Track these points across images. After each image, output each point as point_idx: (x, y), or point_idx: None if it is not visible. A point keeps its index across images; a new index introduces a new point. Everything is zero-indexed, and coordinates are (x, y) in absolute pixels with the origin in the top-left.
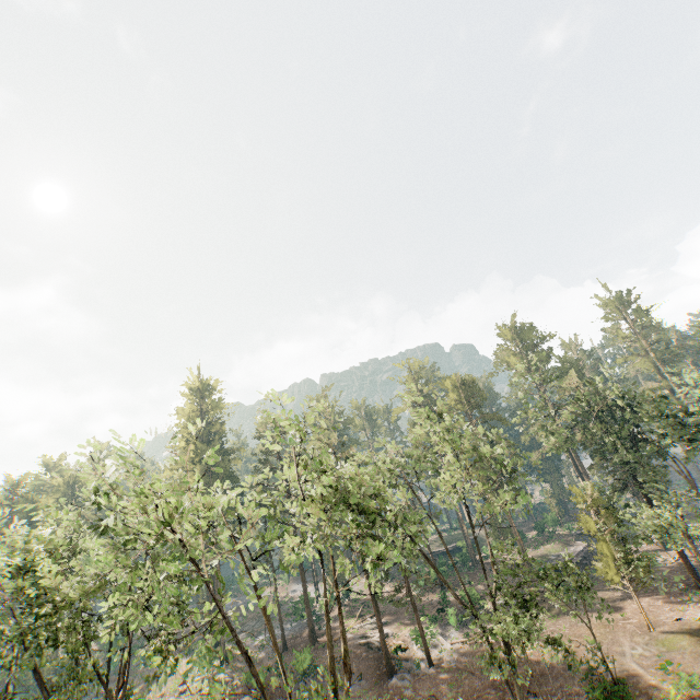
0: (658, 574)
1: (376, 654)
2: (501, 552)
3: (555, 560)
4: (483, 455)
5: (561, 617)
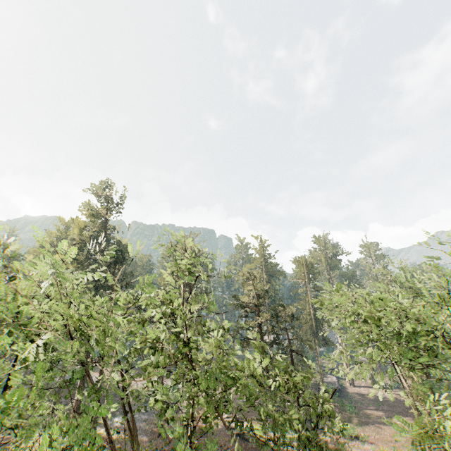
0: (391, 403)
1: (253, 444)
2: None
3: (328, 385)
4: None
5: (363, 425)
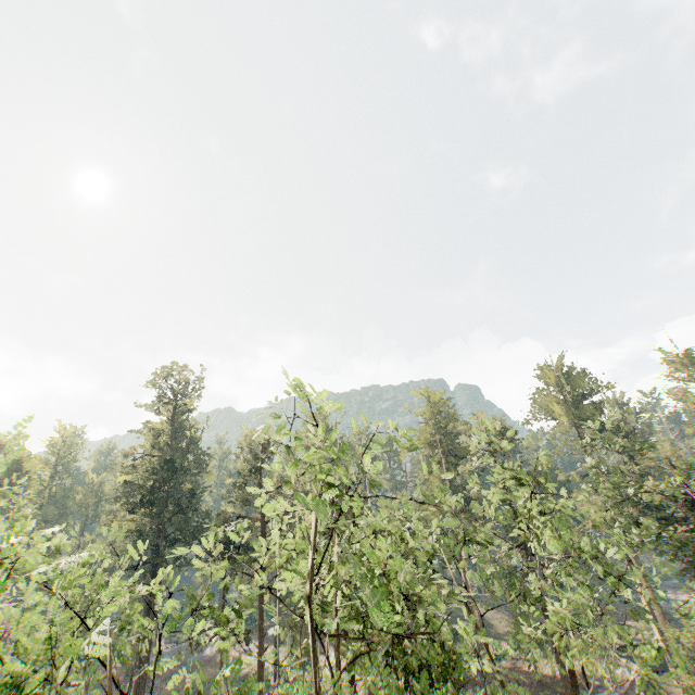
0: None
1: None
2: (517, 652)
3: (600, 688)
4: (586, 556)
5: None
